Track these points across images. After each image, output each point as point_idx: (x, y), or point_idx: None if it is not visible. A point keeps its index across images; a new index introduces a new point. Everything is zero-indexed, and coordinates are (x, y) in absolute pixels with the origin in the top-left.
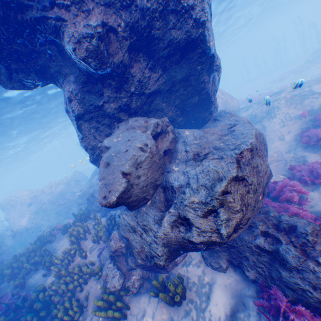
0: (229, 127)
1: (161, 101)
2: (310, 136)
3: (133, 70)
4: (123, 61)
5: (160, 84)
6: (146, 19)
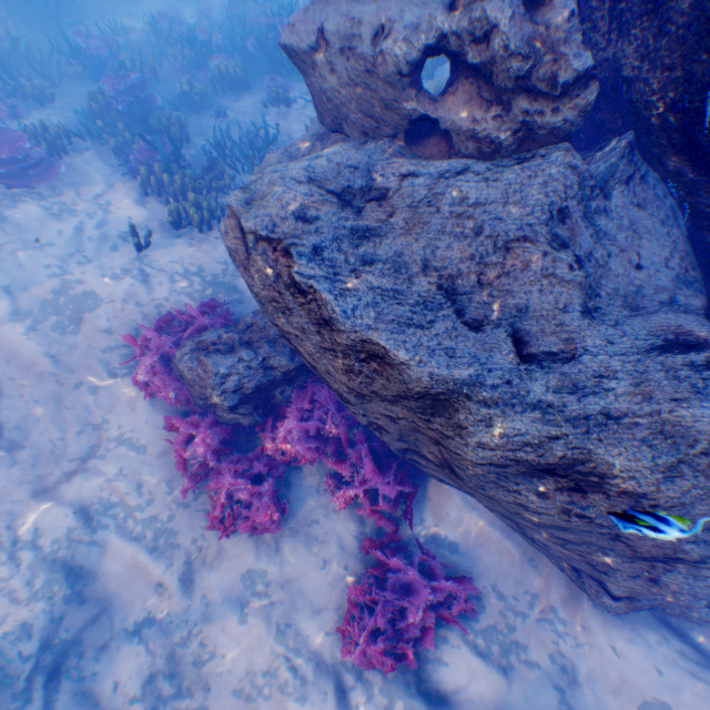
0: (519, 336)
1: None
2: None
3: None
4: None
5: None
6: None
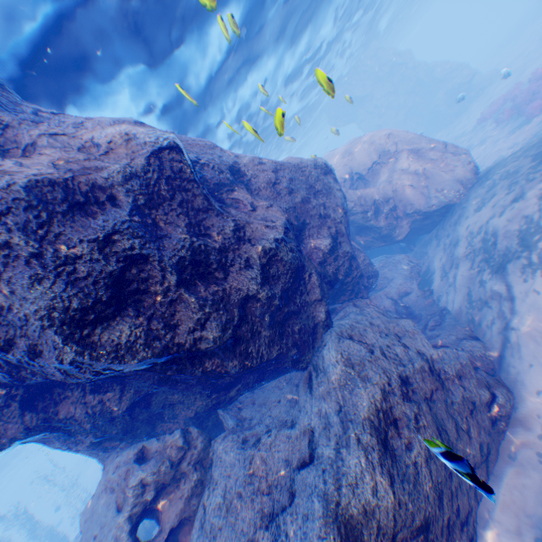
0: (299, 463)
1: (168, 392)
2: None
3: (61, 414)
4: (27, 425)
5: (132, 394)
6: (2, 375)
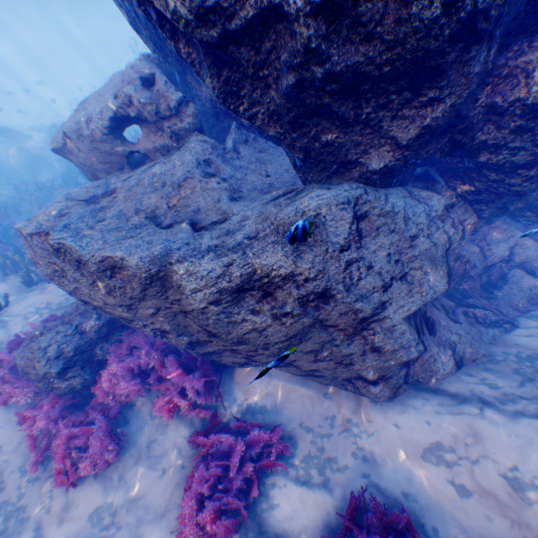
0: (195, 222)
1: None
2: (374, 534)
3: None
4: None
5: None
6: None
